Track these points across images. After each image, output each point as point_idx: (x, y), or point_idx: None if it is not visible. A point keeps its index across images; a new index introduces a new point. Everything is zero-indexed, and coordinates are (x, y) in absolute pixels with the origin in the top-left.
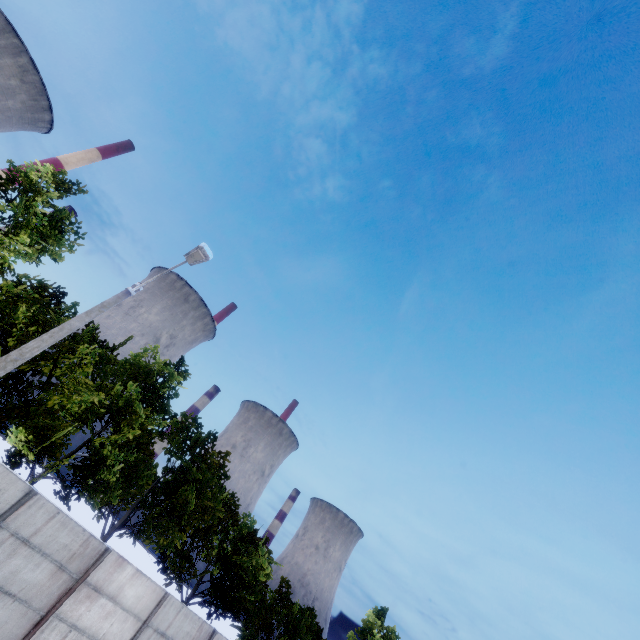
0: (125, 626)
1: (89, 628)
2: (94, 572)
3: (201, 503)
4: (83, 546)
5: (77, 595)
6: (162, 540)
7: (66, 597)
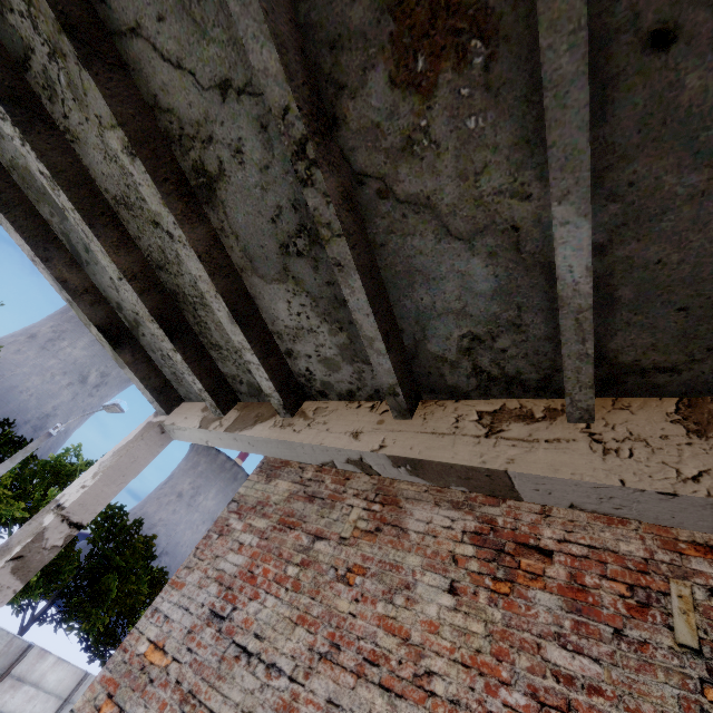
0: (47, 705)
1: (13, 711)
2: (18, 666)
3: (124, 588)
4: (7, 646)
5: (2, 686)
6: (84, 625)
7: None
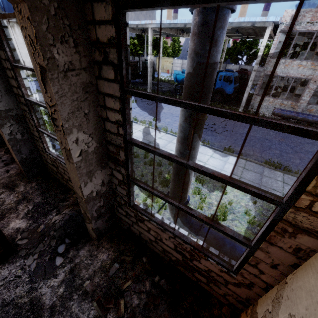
0: None
1: None
2: None
3: None
4: None
5: None
6: None
7: None
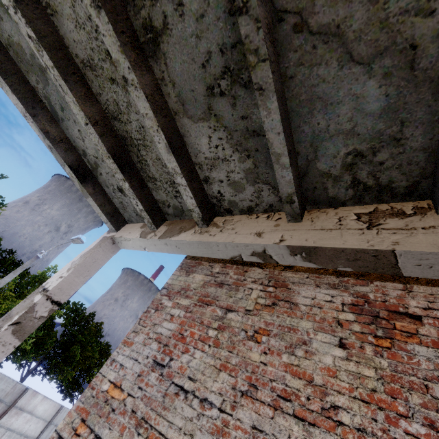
0: (38, 425)
1: (17, 429)
2: (19, 400)
3: (84, 354)
4: (13, 388)
5: (10, 413)
6: (60, 377)
7: (4, 415)
